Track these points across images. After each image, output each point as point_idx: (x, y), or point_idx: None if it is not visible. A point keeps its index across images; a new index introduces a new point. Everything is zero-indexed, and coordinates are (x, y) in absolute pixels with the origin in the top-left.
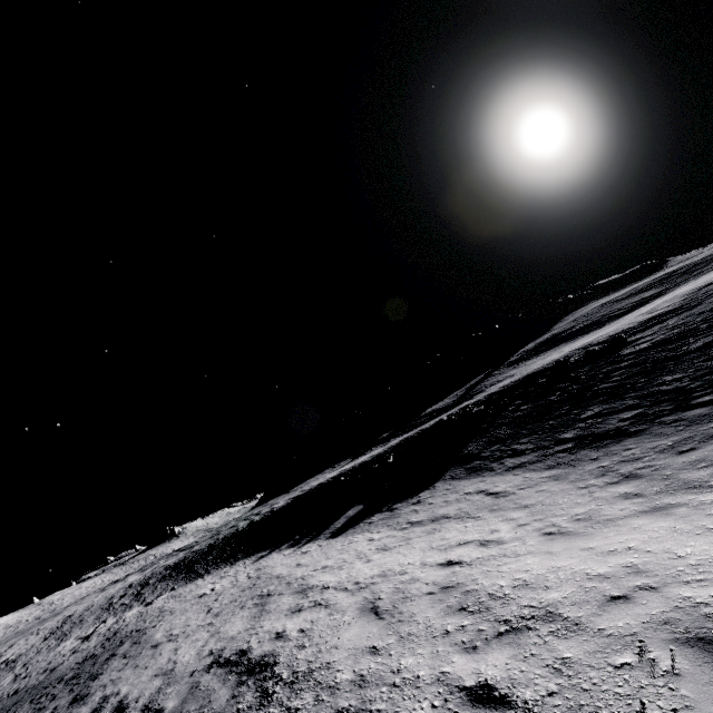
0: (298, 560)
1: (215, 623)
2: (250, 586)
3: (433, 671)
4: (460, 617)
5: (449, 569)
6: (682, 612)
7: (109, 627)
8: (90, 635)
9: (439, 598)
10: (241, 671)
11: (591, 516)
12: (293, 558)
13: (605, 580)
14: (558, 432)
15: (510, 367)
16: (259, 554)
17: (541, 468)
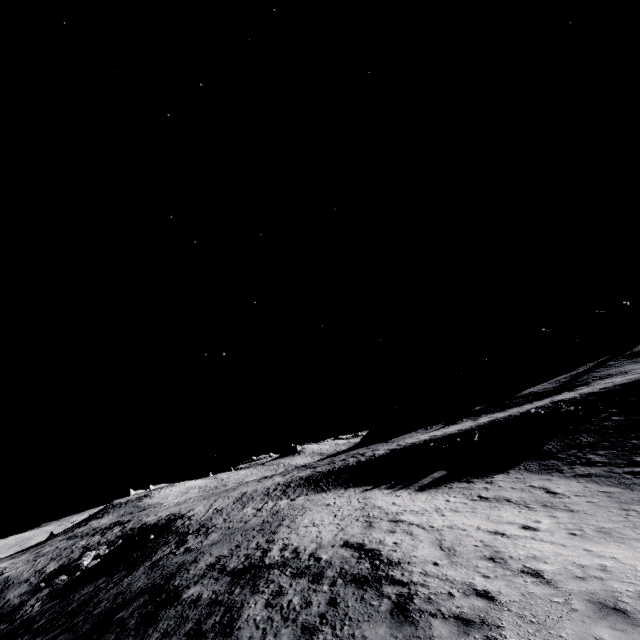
0: (393, 500)
1: (341, 524)
2: (360, 508)
3: (463, 579)
4: (488, 562)
5: (493, 536)
6: (604, 591)
7: (271, 507)
8: (261, 509)
9: (480, 550)
10: (360, 552)
11: (611, 531)
12: (390, 498)
13: (580, 568)
14: (635, 454)
15: (630, 359)
16: (364, 487)
17: (604, 483)
